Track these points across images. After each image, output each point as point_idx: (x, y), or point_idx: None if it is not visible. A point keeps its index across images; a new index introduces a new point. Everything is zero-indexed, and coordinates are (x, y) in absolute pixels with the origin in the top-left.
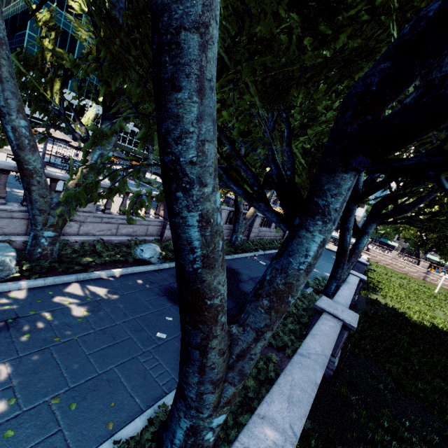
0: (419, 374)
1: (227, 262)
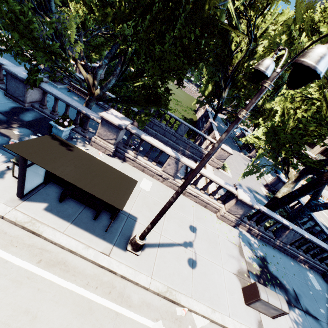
0: None
1: None
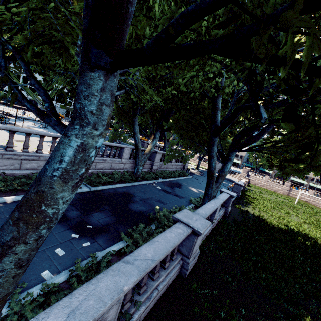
0: (266, 266)
1: (126, 188)
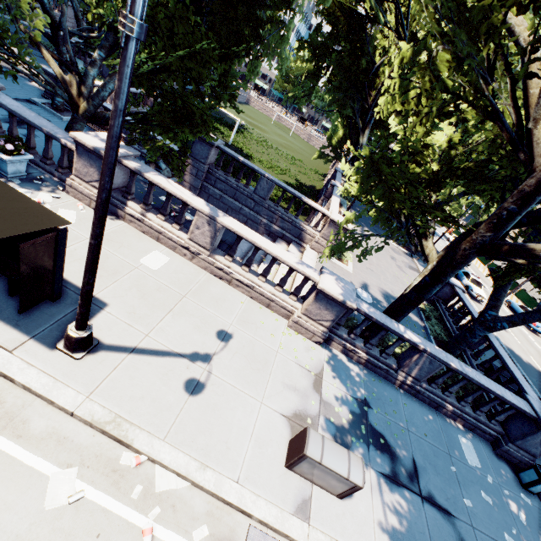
0: None
1: None
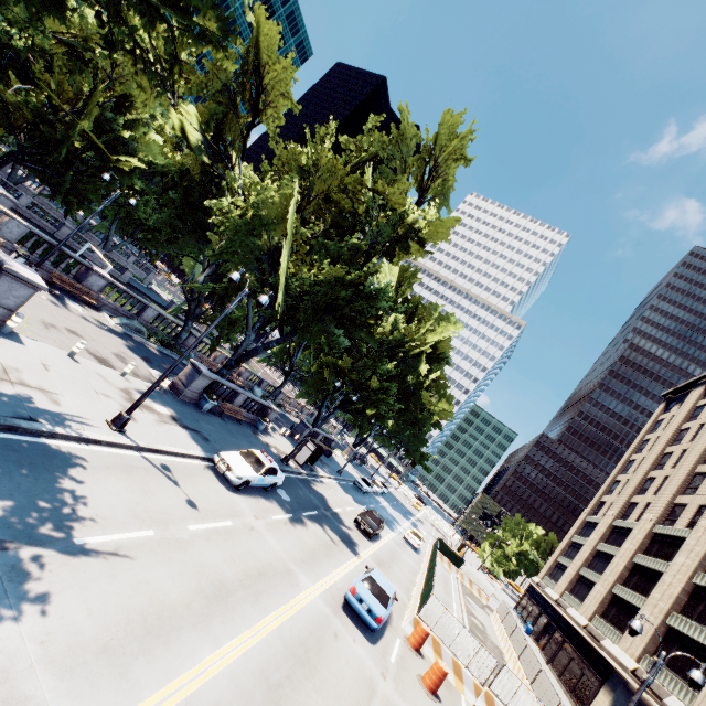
0: None
1: None
